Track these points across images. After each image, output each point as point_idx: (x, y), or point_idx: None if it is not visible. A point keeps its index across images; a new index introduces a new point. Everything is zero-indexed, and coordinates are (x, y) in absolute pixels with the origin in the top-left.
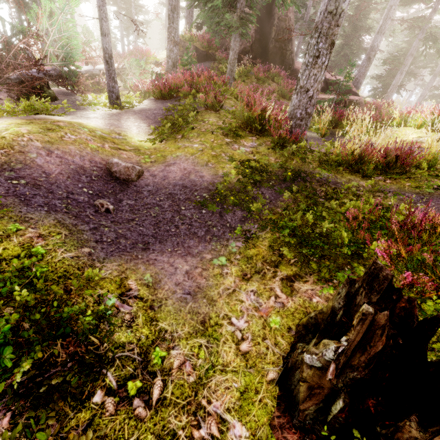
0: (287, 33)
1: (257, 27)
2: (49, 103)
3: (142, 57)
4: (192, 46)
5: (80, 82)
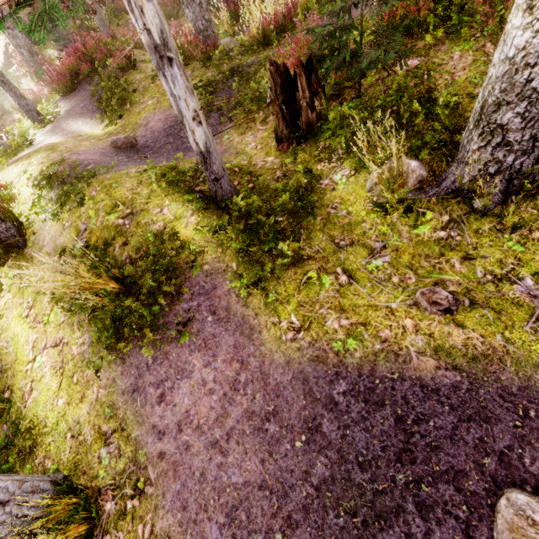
0: None
1: None
2: None
3: None
4: (25, 16)
5: None
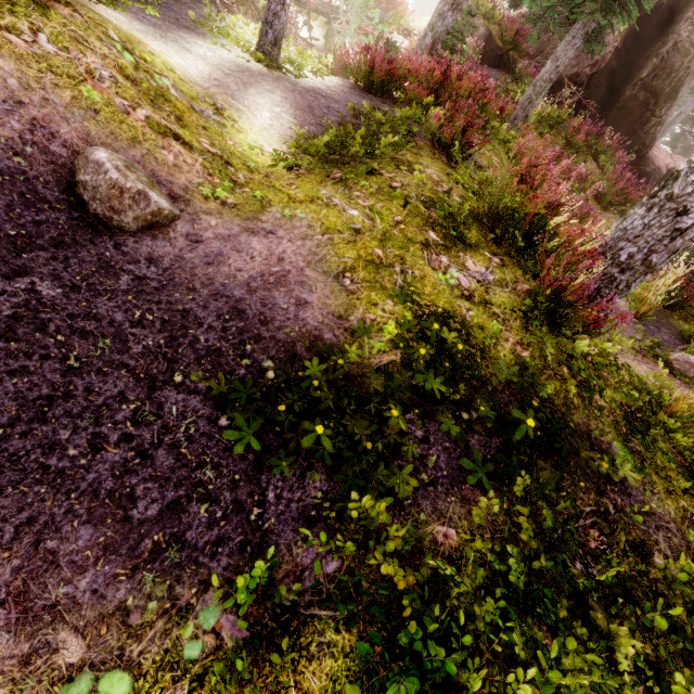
0: (675, 81)
1: (623, 45)
2: None
3: (388, 9)
4: (484, 28)
5: None
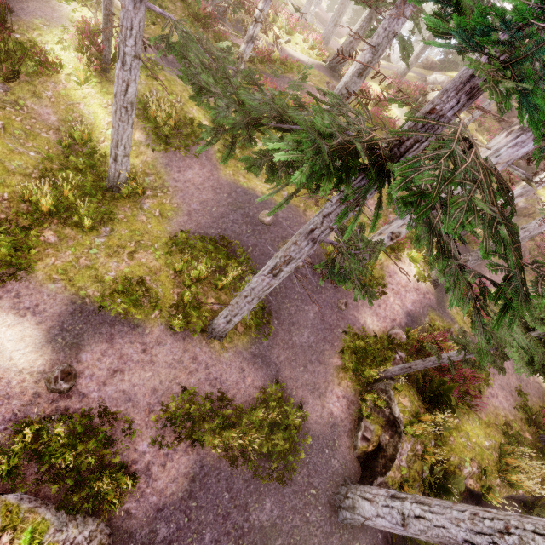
0: None
1: None
2: None
3: None
4: None
5: None
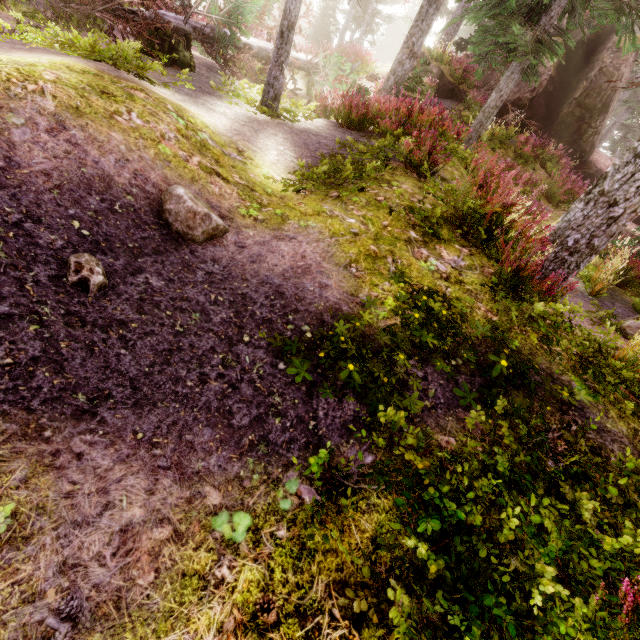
0: (605, 98)
1: (556, 73)
2: (176, 70)
3: (356, 61)
4: (436, 68)
5: (241, 60)
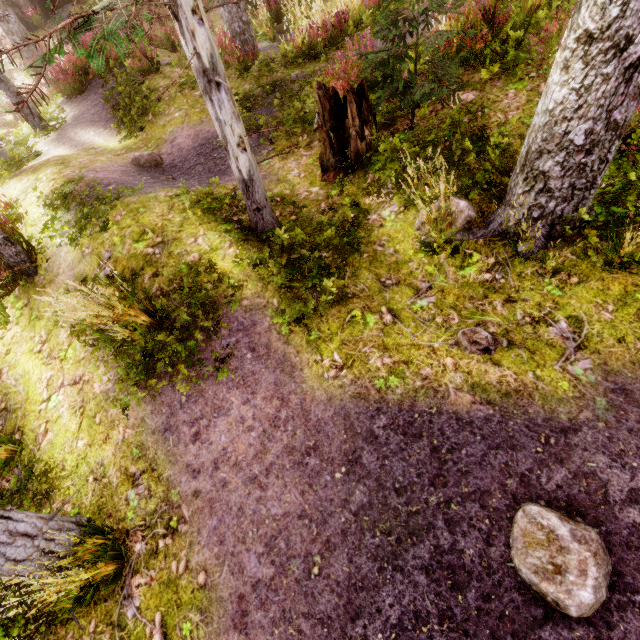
0: None
1: None
2: None
3: None
4: None
5: None
